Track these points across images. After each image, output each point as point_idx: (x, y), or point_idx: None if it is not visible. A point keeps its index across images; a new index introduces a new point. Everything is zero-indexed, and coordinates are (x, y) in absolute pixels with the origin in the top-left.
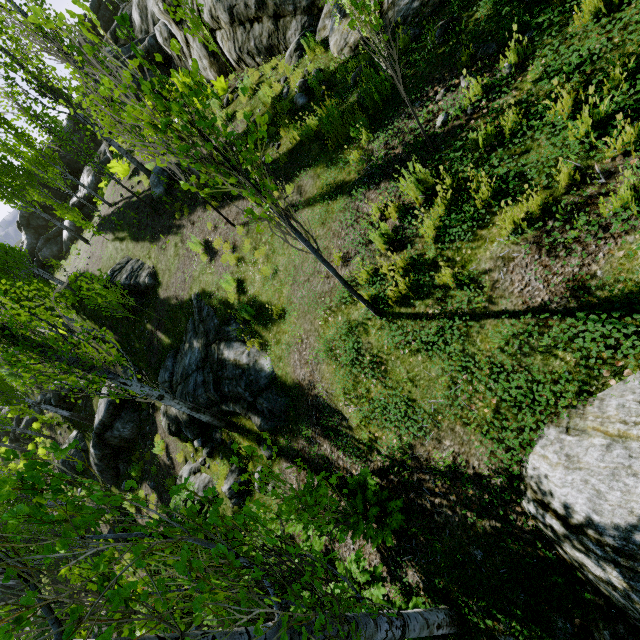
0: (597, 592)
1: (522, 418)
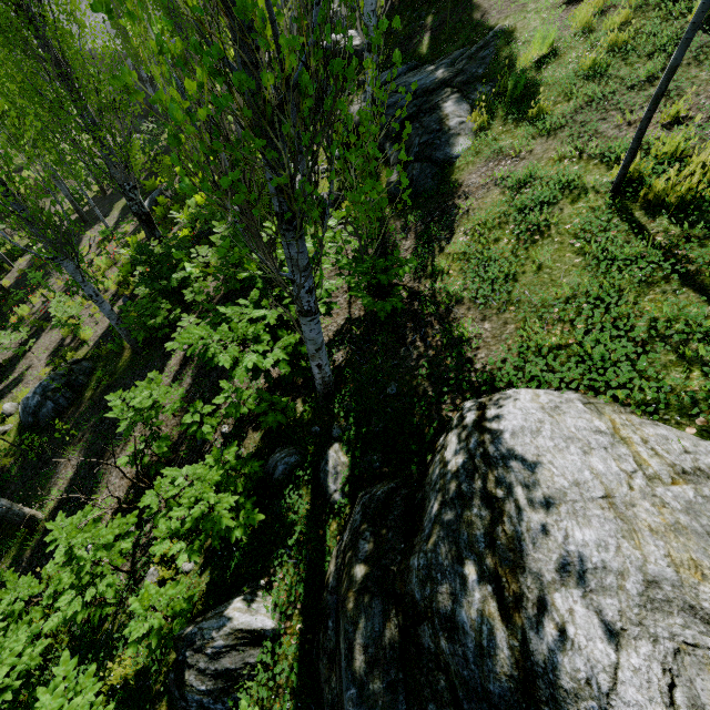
0: (423, 473)
1: (568, 371)
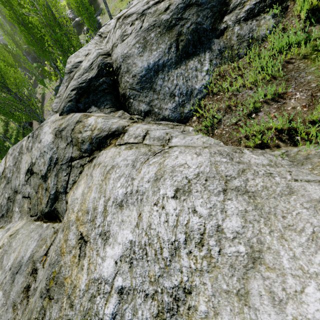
0: None
1: None
